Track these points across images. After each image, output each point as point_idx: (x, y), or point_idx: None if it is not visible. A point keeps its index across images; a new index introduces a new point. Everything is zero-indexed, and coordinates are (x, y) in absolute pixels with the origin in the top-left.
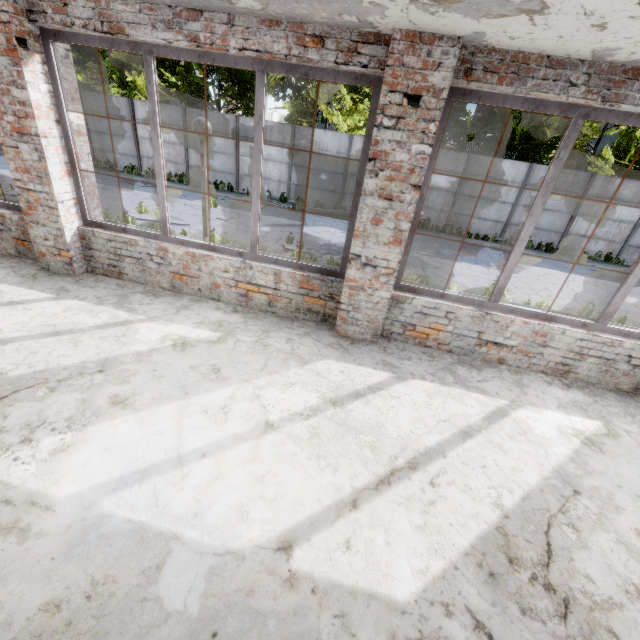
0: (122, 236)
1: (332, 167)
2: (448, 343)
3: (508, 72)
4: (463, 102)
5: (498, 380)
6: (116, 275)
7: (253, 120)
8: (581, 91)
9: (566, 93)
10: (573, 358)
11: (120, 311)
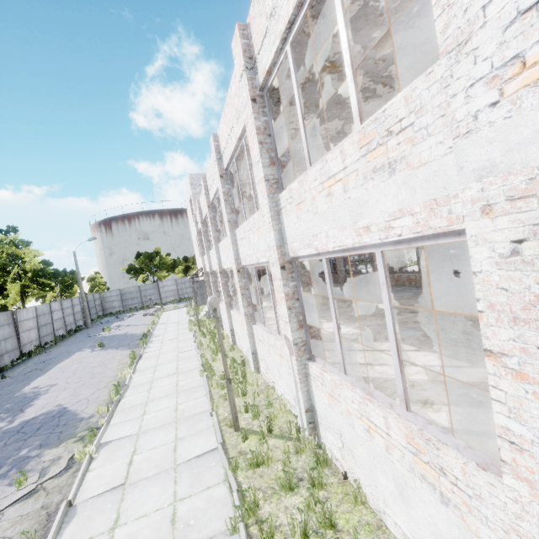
0: None
1: None
2: None
3: None
4: None
5: None
6: None
7: None
8: None
9: None
10: None
11: None
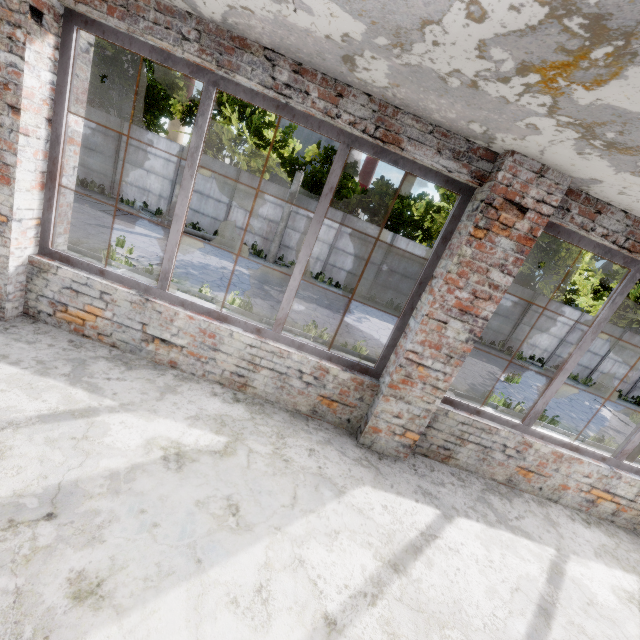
0: None
1: (217, 195)
2: (110, 334)
3: (118, 4)
4: (352, 173)
5: (142, 382)
6: None
7: (140, 129)
8: (195, 48)
9: (181, 46)
10: (247, 368)
11: None
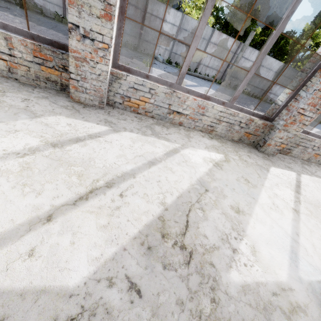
0: (311, 137)
1: (198, 46)
2: None
3: None
4: (256, 19)
5: None
6: (285, 153)
7: (158, 2)
8: None
9: None
10: None
11: (320, 179)
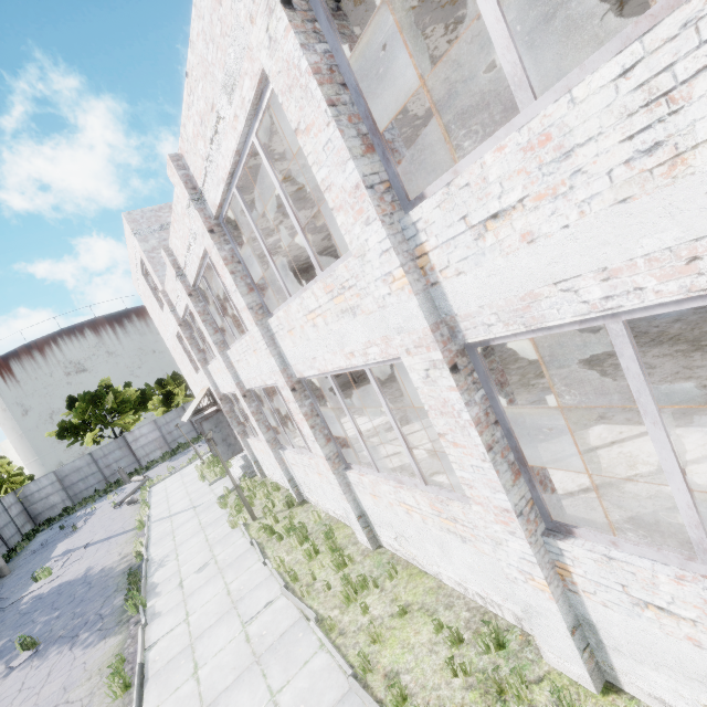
0: None
1: None
2: None
3: None
4: None
5: None
6: None
7: None
8: None
9: None
10: None
11: None
